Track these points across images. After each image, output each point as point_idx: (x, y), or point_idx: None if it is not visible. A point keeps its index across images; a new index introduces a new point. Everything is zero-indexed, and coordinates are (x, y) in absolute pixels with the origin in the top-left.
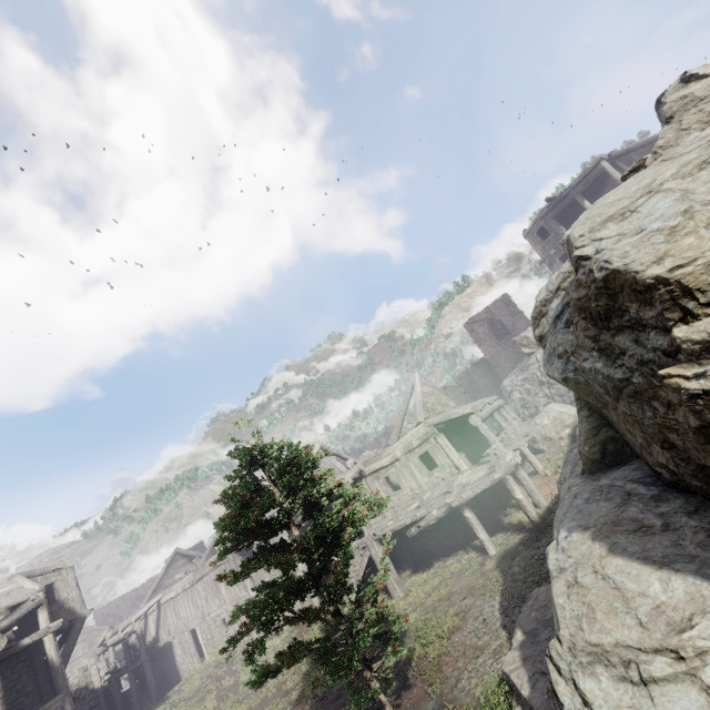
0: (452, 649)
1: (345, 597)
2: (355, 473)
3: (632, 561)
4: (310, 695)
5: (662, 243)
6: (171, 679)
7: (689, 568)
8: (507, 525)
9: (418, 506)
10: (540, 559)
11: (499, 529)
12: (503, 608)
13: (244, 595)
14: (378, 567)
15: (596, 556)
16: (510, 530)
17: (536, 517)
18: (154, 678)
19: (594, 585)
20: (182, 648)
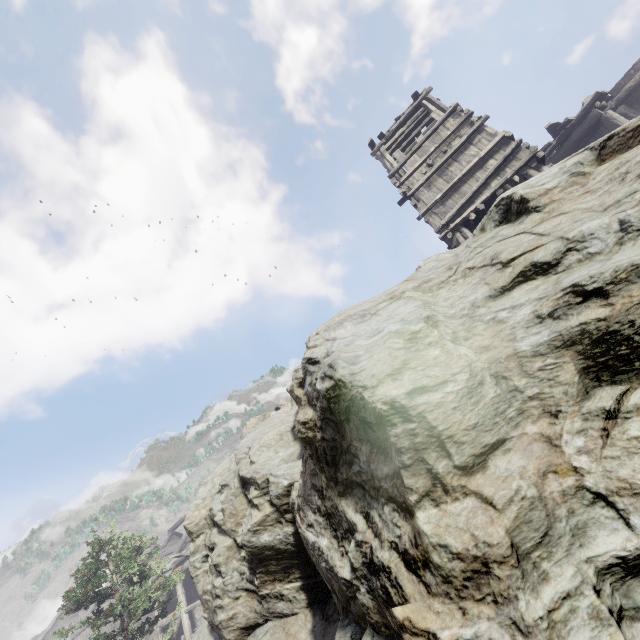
0: None
1: None
2: None
3: (208, 630)
4: None
5: (192, 511)
6: None
7: (215, 634)
8: None
9: None
10: None
11: None
12: None
13: None
14: None
15: (204, 626)
16: None
17: None
18: None
19: None
20: None
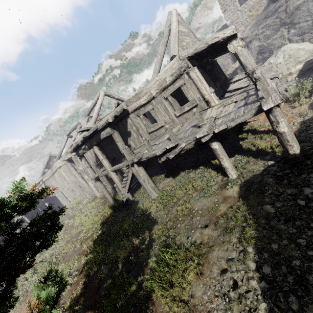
0: (193, 312)
1: (120, 193)
2: (115, 111)
3: None
4: (86, 270)
5: None
6: (61, 207)
7: None
8: (246, 150)
9: (169, 137)
10: (312, 209)
11: (237, 152)
12: (266, 284)
13: (77, 180)
14: (139, 180)
15: None
16: (250, 155)
17: (297, 151)
18: (55, 206)
19: None
20: (60, 197)
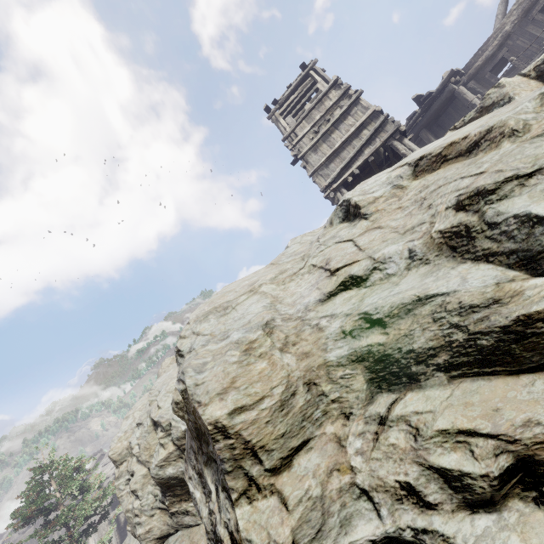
0: None
1: None
2: None
3: None
4: None
5: (116, 443)
6: None
7: None
8: None
9: None
10: None
11: None
12: None
13: None
14: None
15: None
16: None
17: None
18: None
19: (127, 542)
20: None
